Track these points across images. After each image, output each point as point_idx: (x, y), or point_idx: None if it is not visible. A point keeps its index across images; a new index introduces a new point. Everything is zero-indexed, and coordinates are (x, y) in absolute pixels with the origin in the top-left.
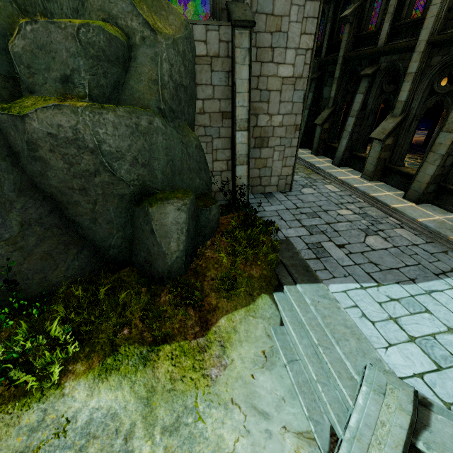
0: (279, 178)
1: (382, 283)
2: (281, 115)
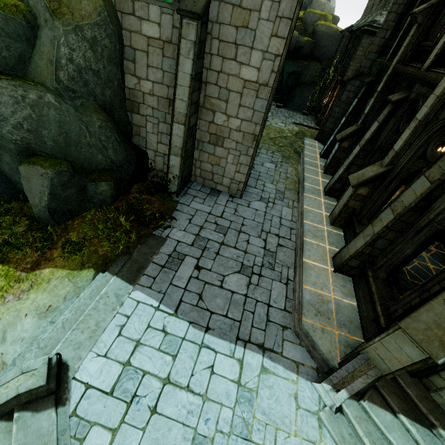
0: (231, 181)
1: (178, 315)
2: (239, 119)
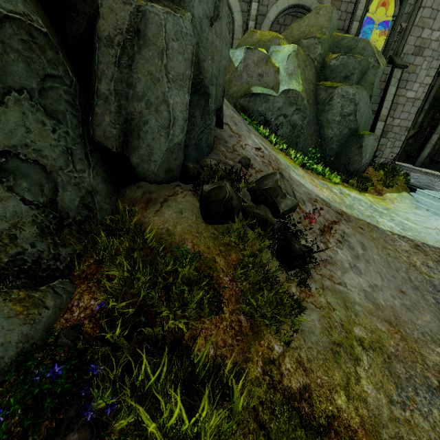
0: (385, 160)
1: None
2: (400, 119)
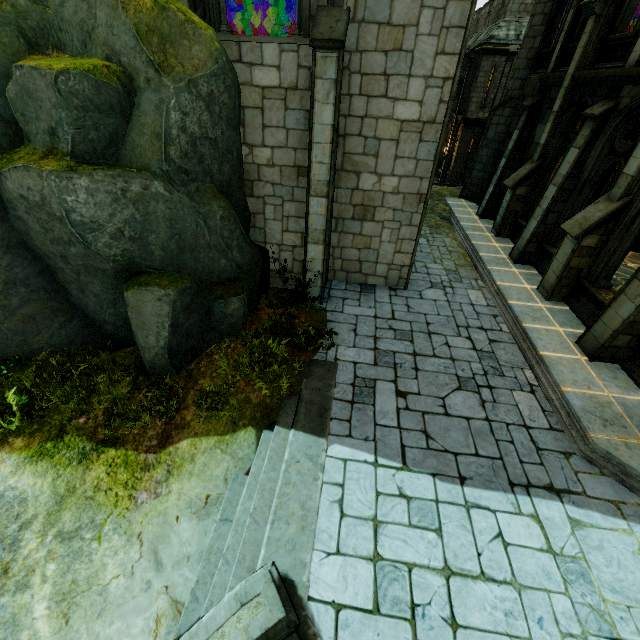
0: (389, 268)
1: (411, 467)
2: (396, 176)
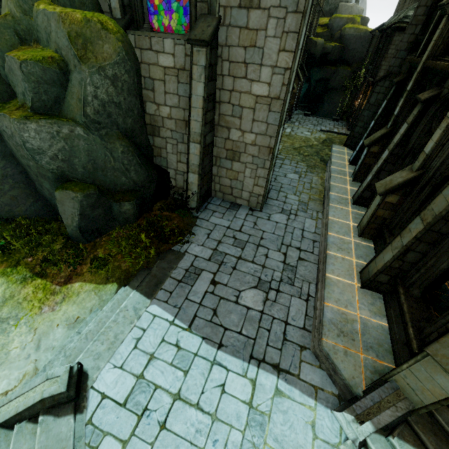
0: (250, 195)
1: (192, 330)
2: (254, 133)
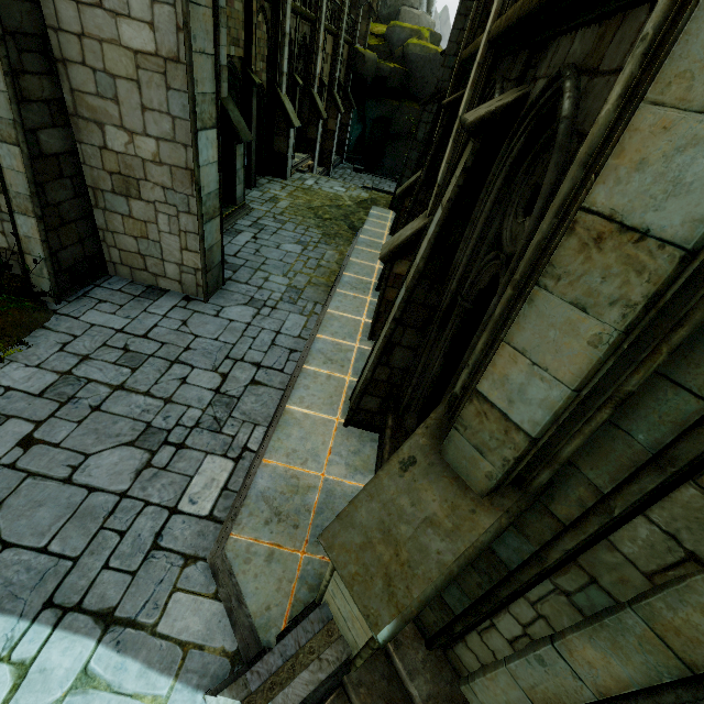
0: (181, 269)
1: None
2: (152, 137)
